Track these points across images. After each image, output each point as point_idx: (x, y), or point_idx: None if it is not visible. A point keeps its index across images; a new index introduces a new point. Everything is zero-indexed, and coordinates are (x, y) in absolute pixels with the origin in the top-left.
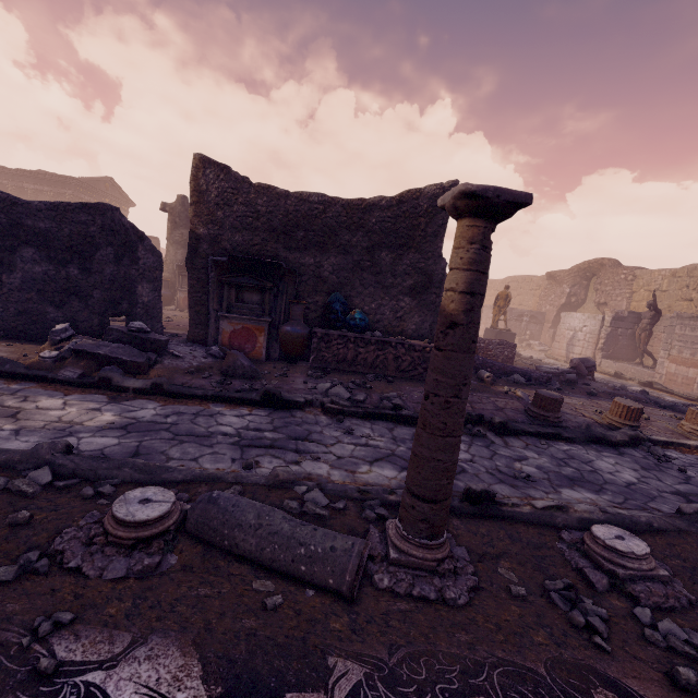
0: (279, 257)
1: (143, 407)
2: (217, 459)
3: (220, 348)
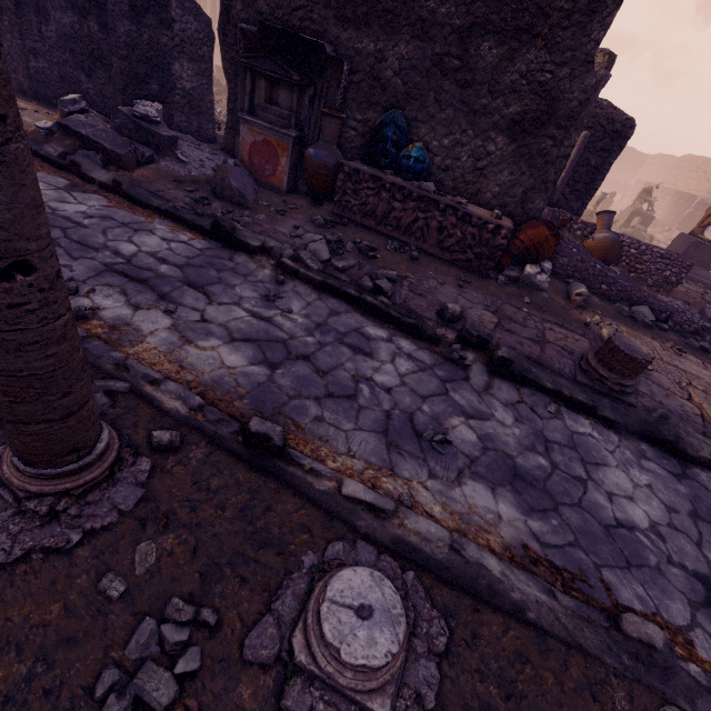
0: (328, 36)
1: (83, 202)
2: None
3: (235, 162)
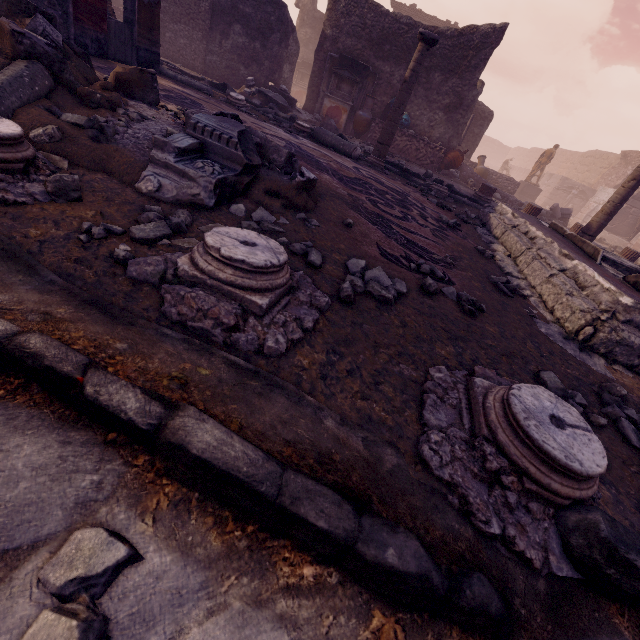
0: (369, 63)
1: None
2: None
3: (321, 116)
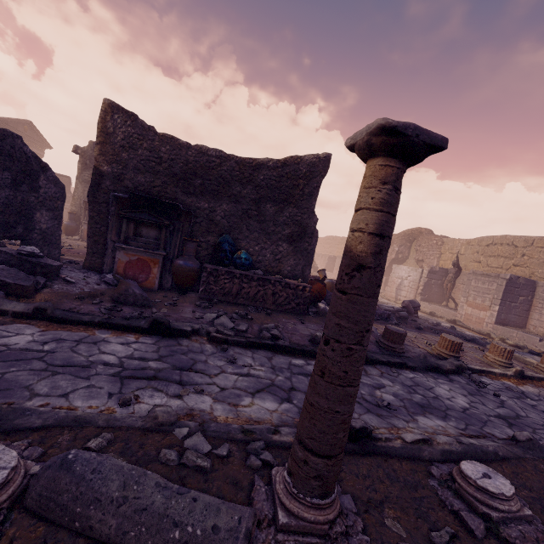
0: (177, 200)
1: (19, 332)
2: (92, 394)
3: (115, 276)
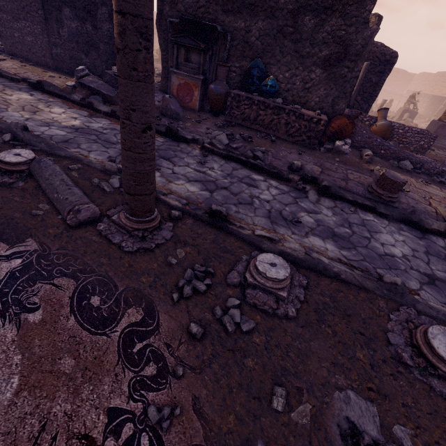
0: (218, 21)
1: (99, 122)
2: (101, 154)
3: (169, 96)
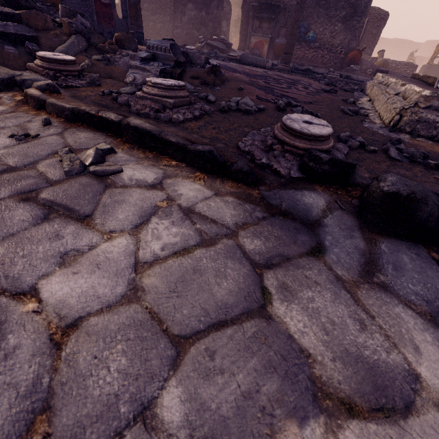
0: (280, 2)
1: None
2: None
3: (249, 50)
